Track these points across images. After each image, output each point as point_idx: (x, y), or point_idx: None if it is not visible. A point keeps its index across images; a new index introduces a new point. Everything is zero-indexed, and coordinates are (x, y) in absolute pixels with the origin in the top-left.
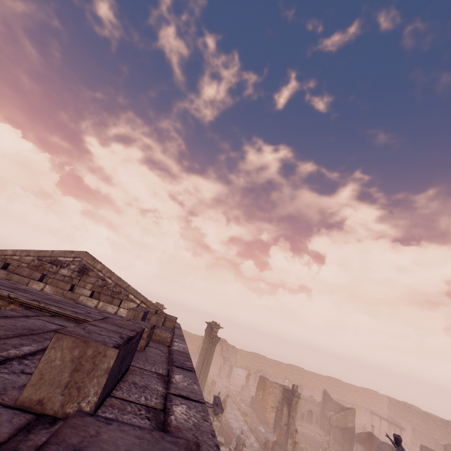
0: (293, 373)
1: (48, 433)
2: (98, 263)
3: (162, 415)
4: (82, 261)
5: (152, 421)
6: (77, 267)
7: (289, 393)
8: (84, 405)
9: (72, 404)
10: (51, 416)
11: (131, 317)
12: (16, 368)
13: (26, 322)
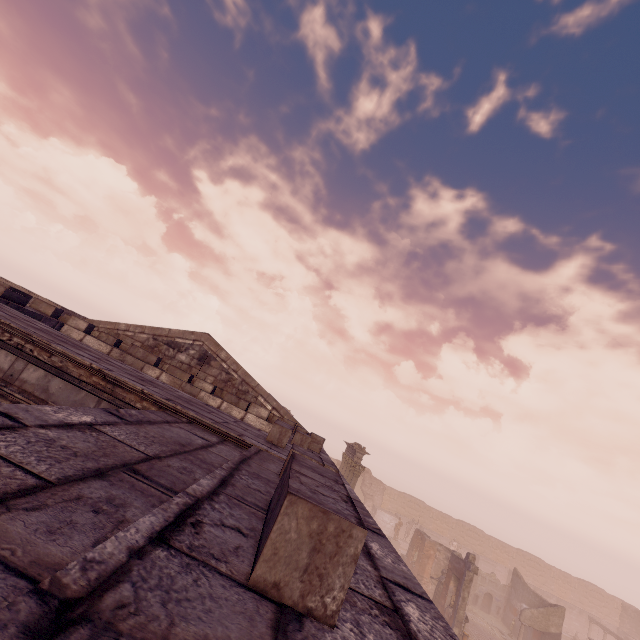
0: (466, 535)
1: (304, 639)
2: (222, 351)
3: (399, 620)
4: (204, 346)
5: (396, 632)
6: (198, 353)
7: (461, 564)
8: (328, 601)
9: (314, 597)
10: (290, 607)
11: (276, 435)
12: (214, 517)
13: (171, 431)
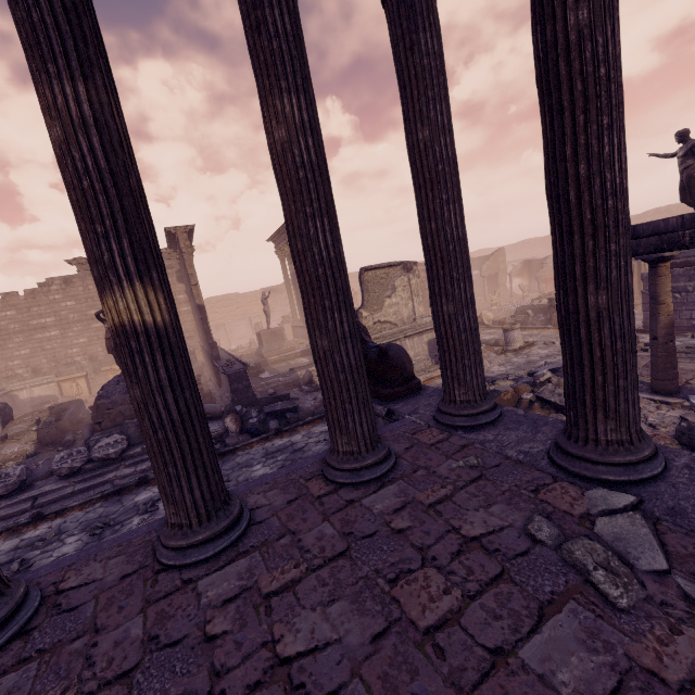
0: None
1: None
2: None
3: None
4: None
5: None
6: None
7: None
8: None
9: None
10: None
11: None
12: None
13: None
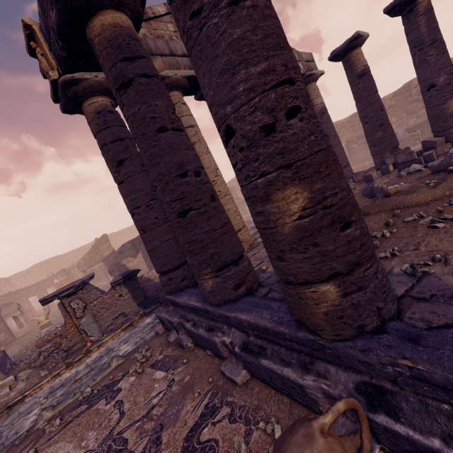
0: None
1: None
2: None
3: None
4: None
5: None
6: None
7: None
8: None
9: None
10: None
11: None
12: None
13: None
